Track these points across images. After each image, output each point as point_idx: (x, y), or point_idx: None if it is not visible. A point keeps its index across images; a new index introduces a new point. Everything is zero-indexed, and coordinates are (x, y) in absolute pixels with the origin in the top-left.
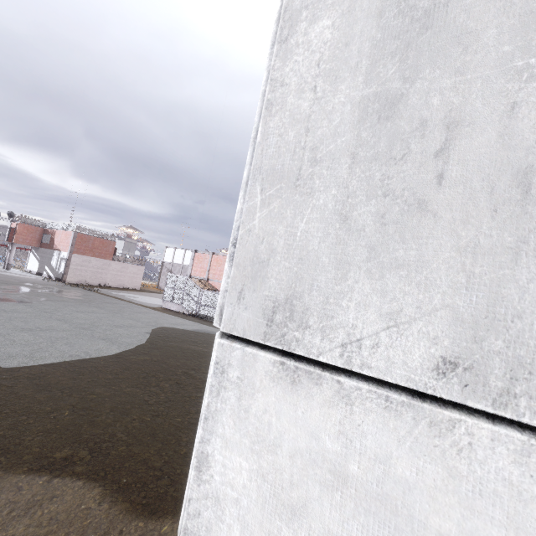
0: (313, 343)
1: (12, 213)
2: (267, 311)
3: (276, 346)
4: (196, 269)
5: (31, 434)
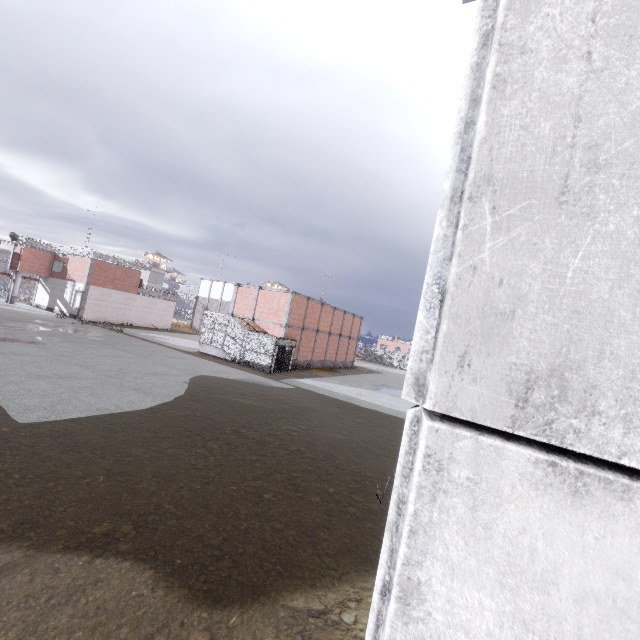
0: (609, 438)
1: (16, 235)
2: (515, 386)
3: (536, 437)
4: (239, 306)
5: (62, 504)
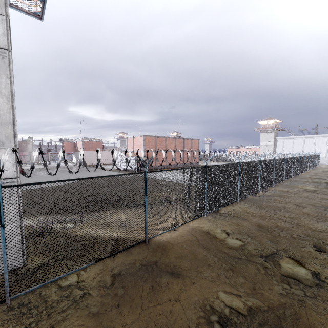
0: None
1: (61, 139)
2: None
3: None
4: (129, 147)
5: None
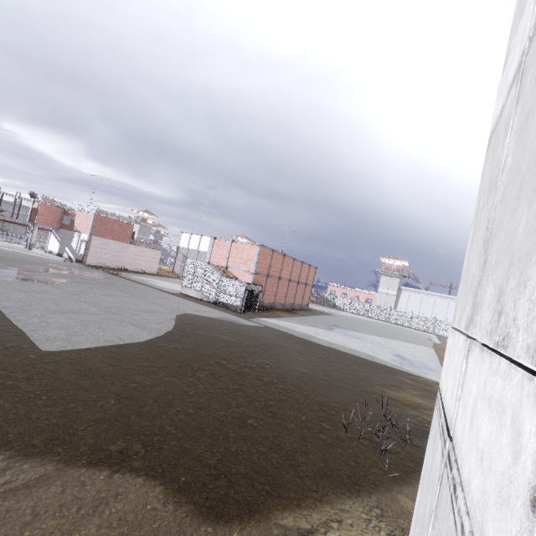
0: None
1: (34, 194)
2: None
3: None
4: (215, 256)
5: (82, 423)
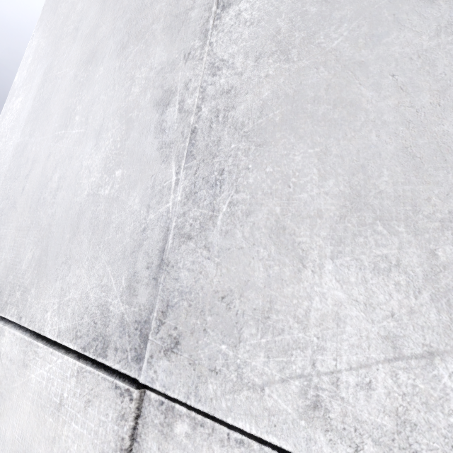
0: None
1: None
2: None
3: None
4: None
5: None
